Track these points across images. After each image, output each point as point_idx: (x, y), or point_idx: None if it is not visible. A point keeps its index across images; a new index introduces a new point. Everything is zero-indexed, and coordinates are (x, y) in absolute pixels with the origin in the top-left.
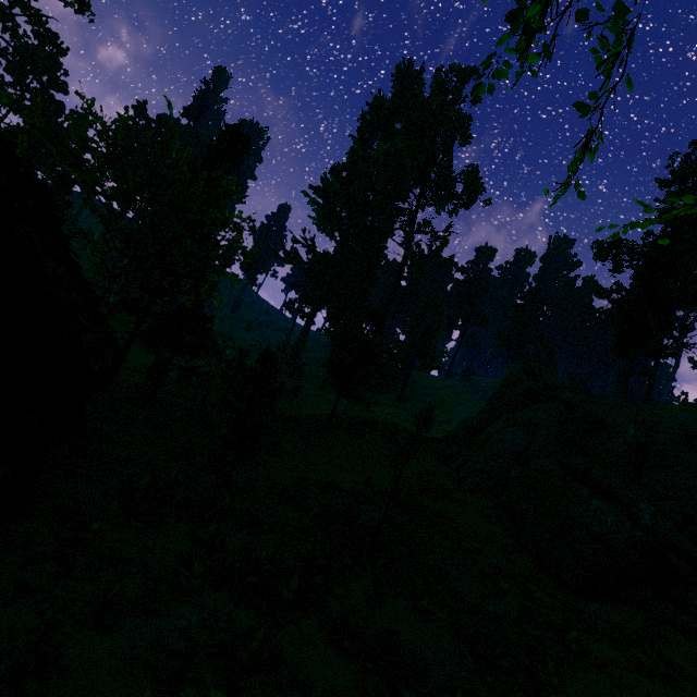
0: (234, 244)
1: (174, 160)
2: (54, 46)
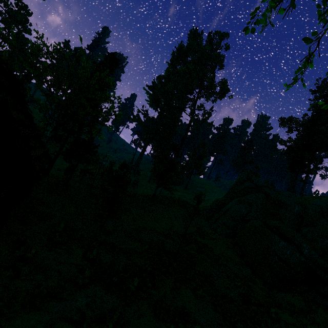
0: (110, 109)
1: (82, 67)
2: (25, 11)
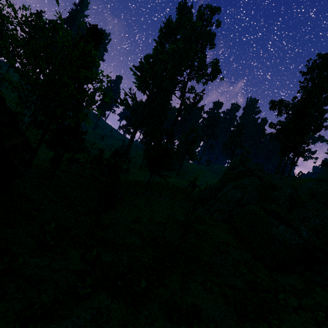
0: (99, 89)
1: (61, 36)
2: None
